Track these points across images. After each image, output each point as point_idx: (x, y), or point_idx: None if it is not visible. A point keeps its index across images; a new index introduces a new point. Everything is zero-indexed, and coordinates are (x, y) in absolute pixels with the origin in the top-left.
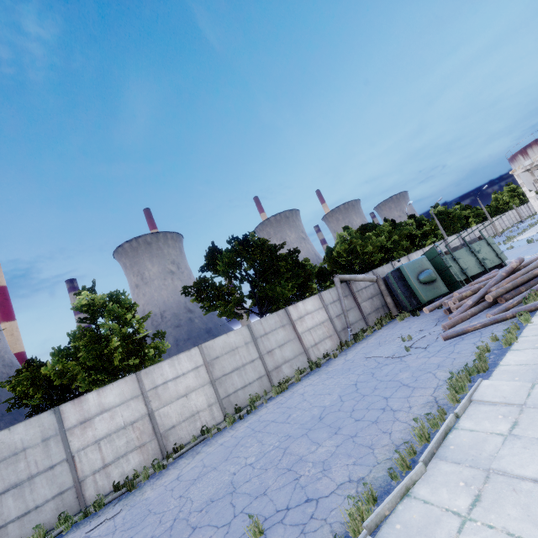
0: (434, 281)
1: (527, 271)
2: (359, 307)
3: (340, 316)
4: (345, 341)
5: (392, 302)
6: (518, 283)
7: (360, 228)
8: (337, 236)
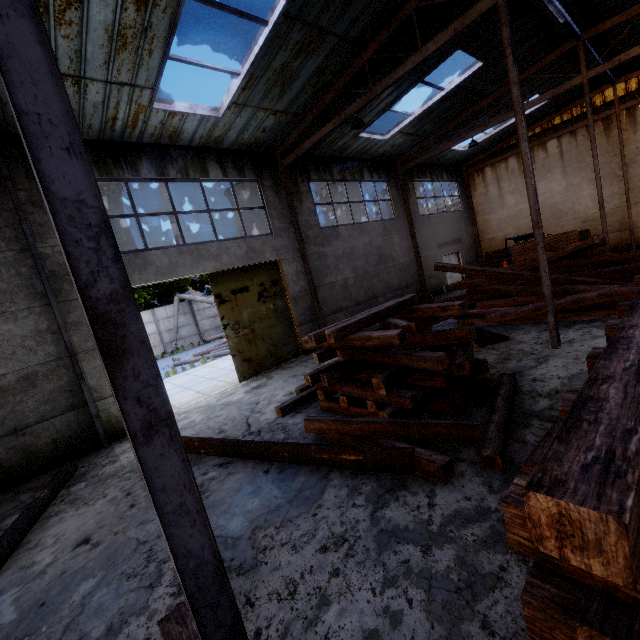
0: None
1: None
2: (197, 324)
3: (171, 330)
4: (162, 353)
5: None
6: None
7: None
8: None
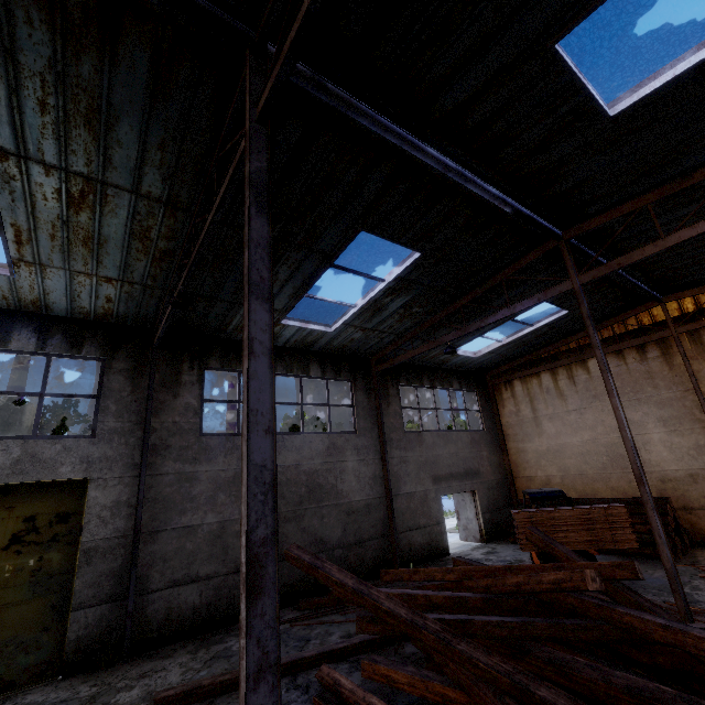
0: None
1: None
2: None
3: None
4: None
5: None
6: None
7: (291, 420)
8: (285, 418)
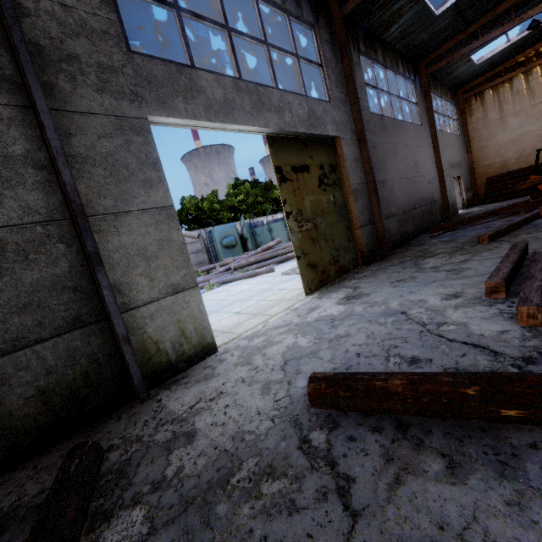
0: (233, 246)
1: (276, 250)
2: None
3: None
4: None
5: (208, 259)
6: (261, 259)
7: (242, 183)
8: (227, 186)
